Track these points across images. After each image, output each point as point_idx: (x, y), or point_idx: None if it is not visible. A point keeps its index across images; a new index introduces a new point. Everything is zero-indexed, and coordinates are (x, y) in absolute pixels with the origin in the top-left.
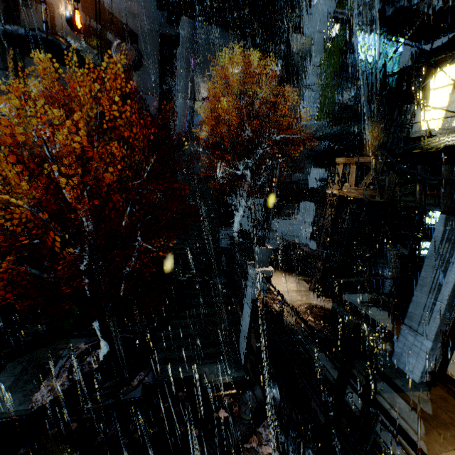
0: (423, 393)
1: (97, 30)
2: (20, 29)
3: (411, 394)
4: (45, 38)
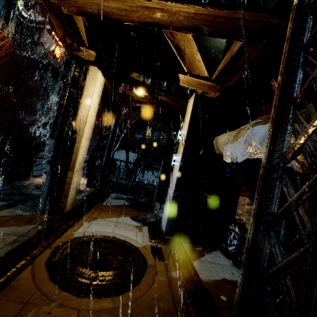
0: (24, 212)
1: (67, 59)
2: (27, 54)
3: (11, 210)
4: (37, 59)
